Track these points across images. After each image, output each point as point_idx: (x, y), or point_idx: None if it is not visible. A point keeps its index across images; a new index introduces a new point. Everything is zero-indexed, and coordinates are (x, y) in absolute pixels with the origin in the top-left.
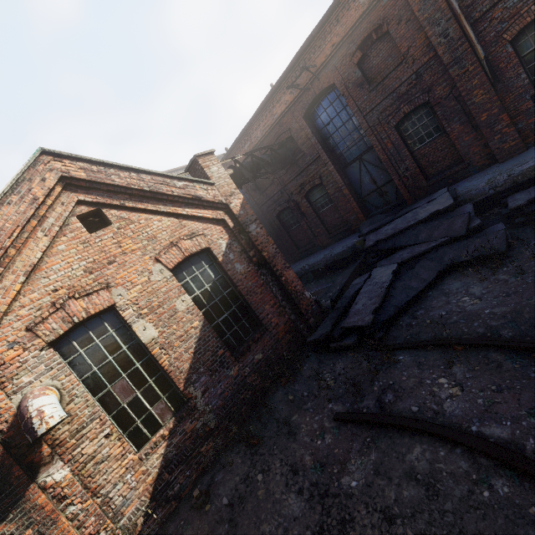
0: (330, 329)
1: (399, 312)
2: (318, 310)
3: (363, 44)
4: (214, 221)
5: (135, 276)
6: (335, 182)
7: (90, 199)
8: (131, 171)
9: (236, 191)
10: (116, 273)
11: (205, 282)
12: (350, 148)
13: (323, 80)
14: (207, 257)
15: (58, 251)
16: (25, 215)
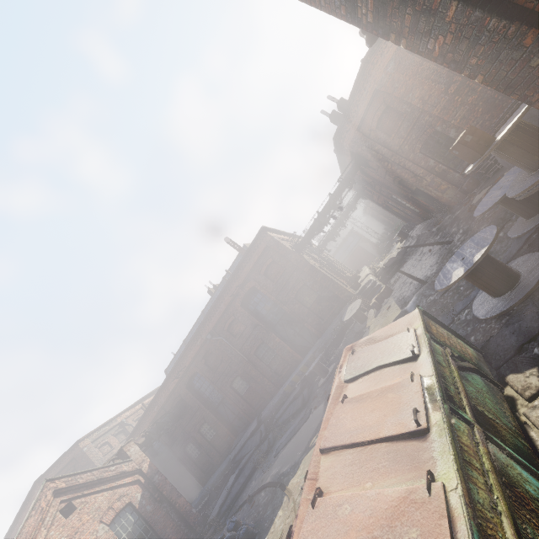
0: (202, 528)
1: (232, 501)
2: (202, 519)
3: (205, 356)
4: (133, 482)
5: (89, 536)
6: (213, 419)
7: (67, 497)
8: (88, 472)
9: (145, 457)
10: (79, 538)
11: (128, 526)
12: (215, 397)
13: (191, 371)
14: (130, 508)
15: (50, 536)
16: (38, 520)
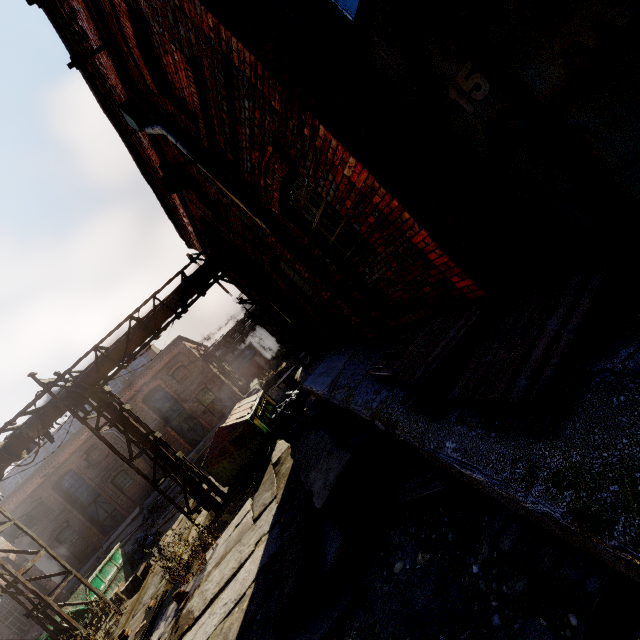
0: None
1: None
2: None
3: (87, 451)
4: None
5: None
6: (80, 520)
7: None
8: None
9: (12, 547)
10: None
11: None
12: (88, 497)
13: (65, 468)
14: None
15: None
16: None
